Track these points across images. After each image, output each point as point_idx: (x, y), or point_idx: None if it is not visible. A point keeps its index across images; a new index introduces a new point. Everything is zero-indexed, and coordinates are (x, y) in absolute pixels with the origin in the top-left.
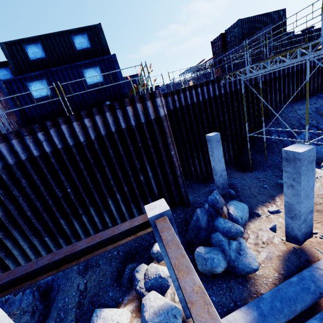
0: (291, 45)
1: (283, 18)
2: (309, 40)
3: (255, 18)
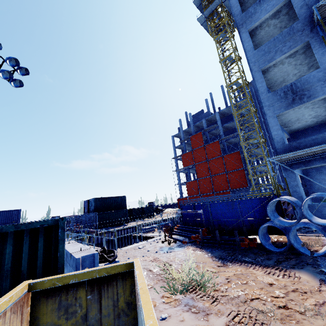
0: (126, 217)
1: (125, 200)
2: (144, 212)
3: (105, 198)
